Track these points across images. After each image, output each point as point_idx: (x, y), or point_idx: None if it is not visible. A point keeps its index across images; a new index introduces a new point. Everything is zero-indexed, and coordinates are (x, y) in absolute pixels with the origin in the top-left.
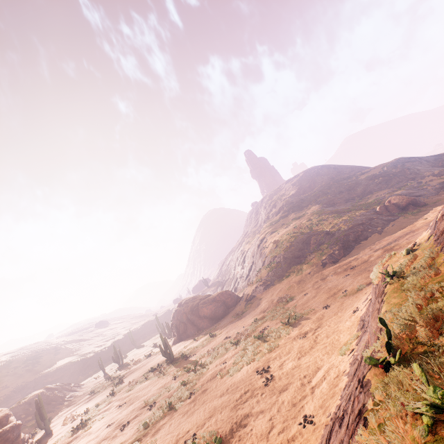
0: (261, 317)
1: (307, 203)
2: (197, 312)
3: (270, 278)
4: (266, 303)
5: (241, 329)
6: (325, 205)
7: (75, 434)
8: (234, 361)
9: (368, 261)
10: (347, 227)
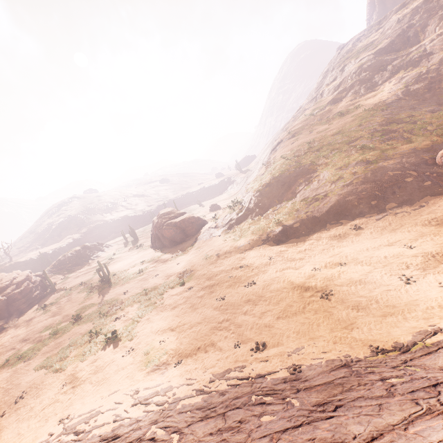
0: (156, 286)
1: (386, 78)
2: (161, 231)
3: (223, 224)
4: (183, 264)
5: (138, 290)
6: (404, 93)
7: (36, 314)
8: (67, 345)
9: (262, 291)
10: (351, 180)
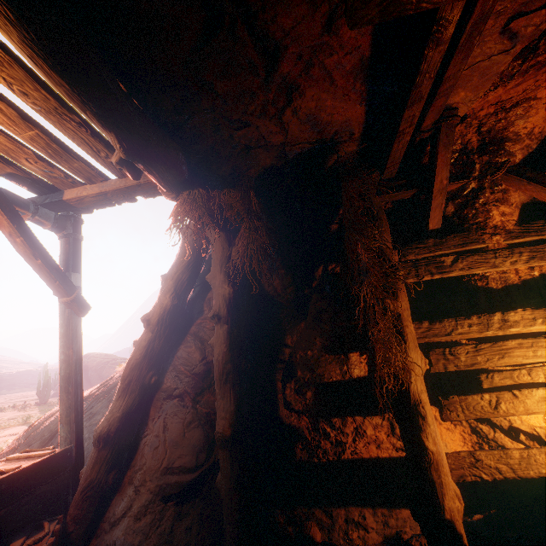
0: None
1: None
2: (102, 370)
3: None
4: None
5: None
6: None
7: None
8: None
9: None
10: None
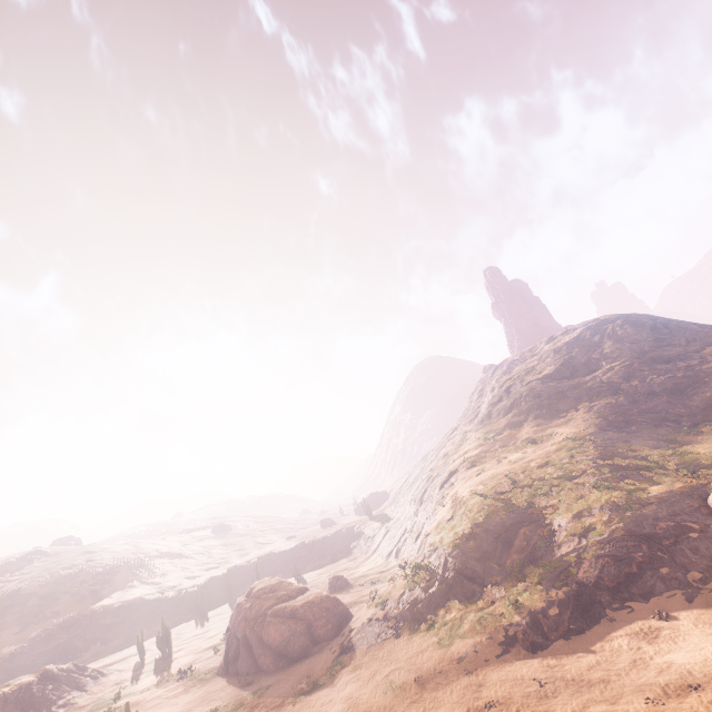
0: None
1: (569, 405)
2: (260, 630)
3: (400, 611)
4: (340, 709)
5: None
6: (604, 423)
7: None
8: None
9: None
10: (608, 533)
